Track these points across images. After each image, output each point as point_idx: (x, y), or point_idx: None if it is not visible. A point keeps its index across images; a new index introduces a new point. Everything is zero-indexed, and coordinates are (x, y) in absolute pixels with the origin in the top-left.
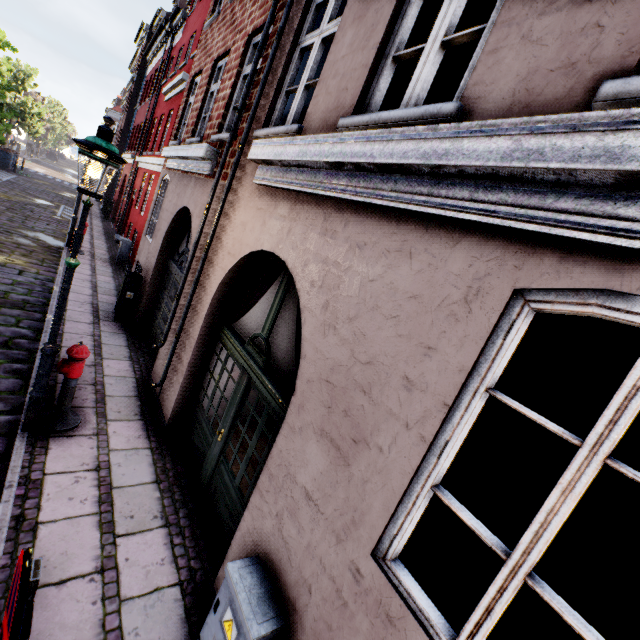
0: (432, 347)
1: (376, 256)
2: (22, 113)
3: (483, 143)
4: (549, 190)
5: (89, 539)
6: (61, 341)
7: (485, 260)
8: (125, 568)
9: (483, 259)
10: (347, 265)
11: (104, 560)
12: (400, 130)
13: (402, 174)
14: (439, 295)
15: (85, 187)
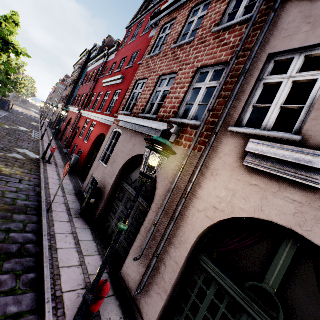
0: None
1: None
2: (16, 82)
3: None
4: None
5: None
6: (55, 243)
7: None
8: None
9: None
10: None
11: None
12: None
13: None
14: None
15: (149, 173)
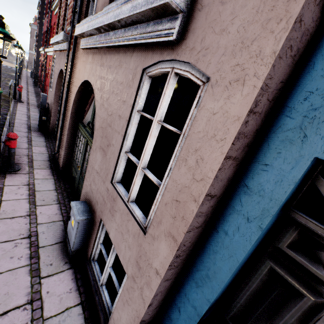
0: (125, 100)
1: (113, 70)
2: None
3: (126, 7)
4: (147, 25)
5: (24, 206)
6: None
7: (137, 60)
8: (40, 215)
9: (137, 60)
10: (106, 77)
11: (31, 212)
12: (110, 7)
13: (117, 29)
14: (127, 79)
15: None
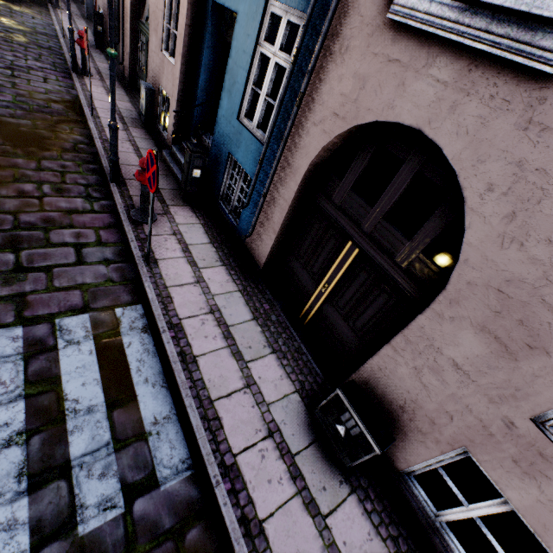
0: None
1: None
2: None
3: None
4: None
5: (106, 98)
6: None
7: None
8: (119, 105)
9: None
10: None
11: None
12: None
13: None
14: None
15: None
